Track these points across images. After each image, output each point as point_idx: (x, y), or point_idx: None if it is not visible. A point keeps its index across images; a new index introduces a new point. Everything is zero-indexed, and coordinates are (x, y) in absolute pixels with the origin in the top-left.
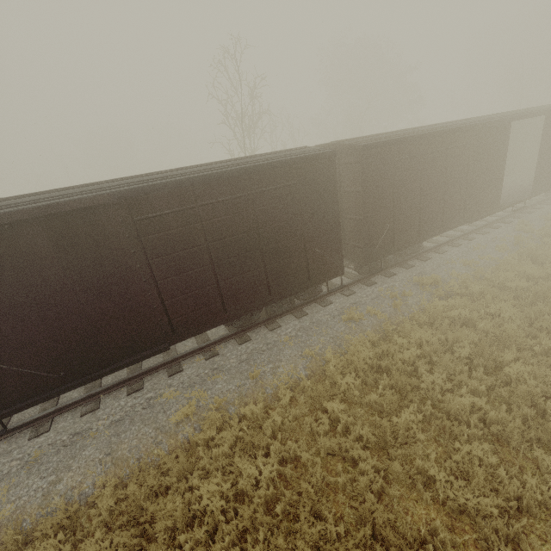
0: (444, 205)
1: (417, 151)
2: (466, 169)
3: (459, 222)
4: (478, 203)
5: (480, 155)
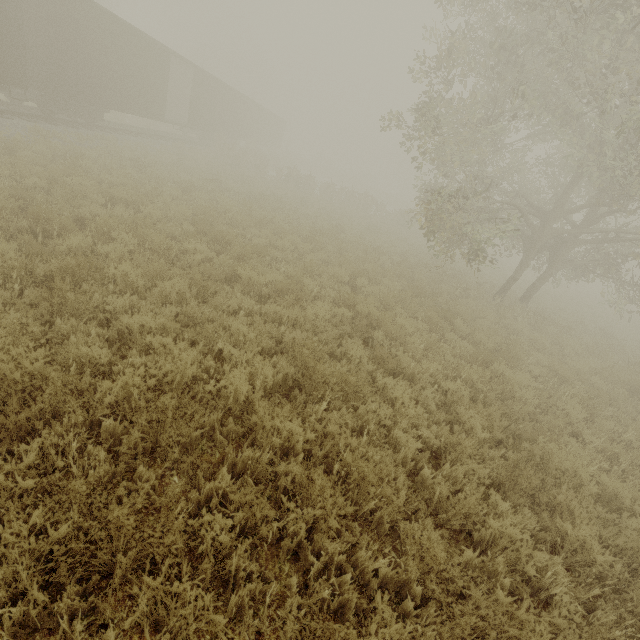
0: (122, 87)
1: (98, 20)
2: (139, 67)
3: (134, 111)
4: (149, 105)
5: (150, 64)
